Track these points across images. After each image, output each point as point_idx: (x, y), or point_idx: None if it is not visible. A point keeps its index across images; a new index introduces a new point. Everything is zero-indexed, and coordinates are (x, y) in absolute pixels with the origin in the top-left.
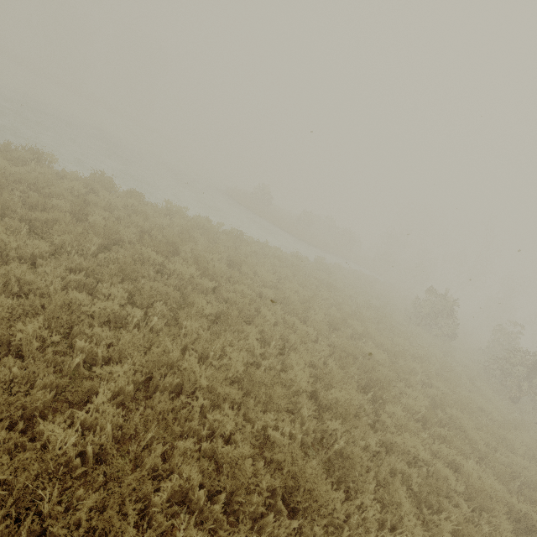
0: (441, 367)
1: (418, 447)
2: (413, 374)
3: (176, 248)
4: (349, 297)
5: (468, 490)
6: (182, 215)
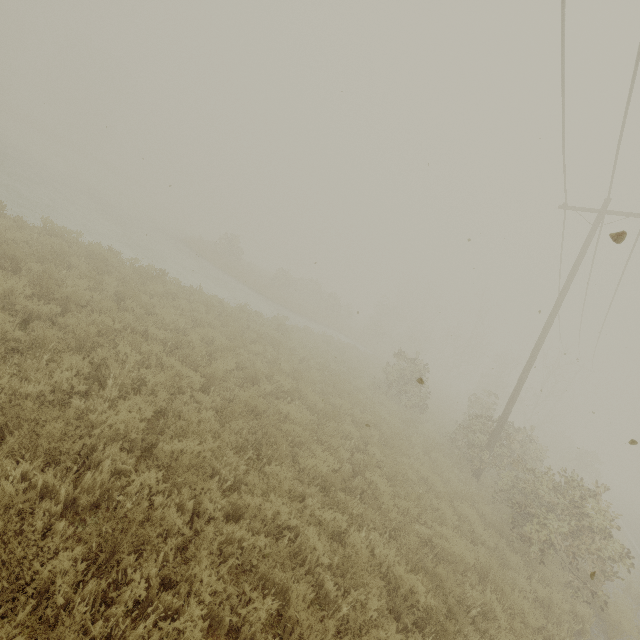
0: (392, 436)
1: (283, 510)
2: (336, 435)
3: (20, 267)
4: (304, 359)
5: (345, 563)
6: (69, 239)
